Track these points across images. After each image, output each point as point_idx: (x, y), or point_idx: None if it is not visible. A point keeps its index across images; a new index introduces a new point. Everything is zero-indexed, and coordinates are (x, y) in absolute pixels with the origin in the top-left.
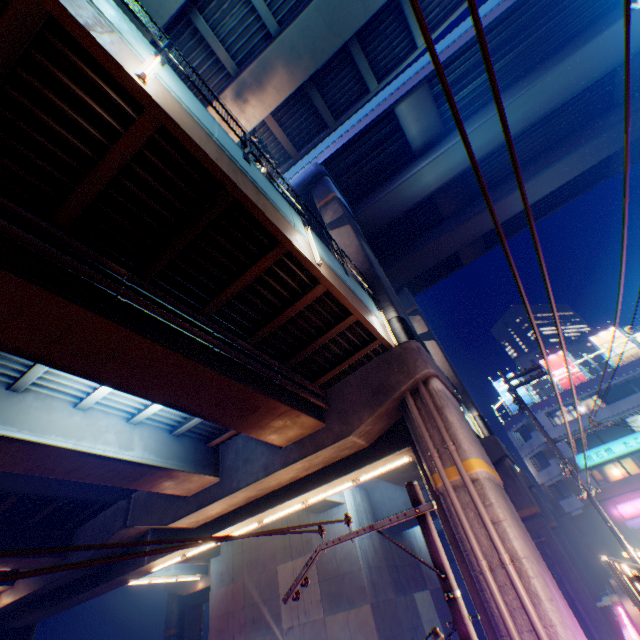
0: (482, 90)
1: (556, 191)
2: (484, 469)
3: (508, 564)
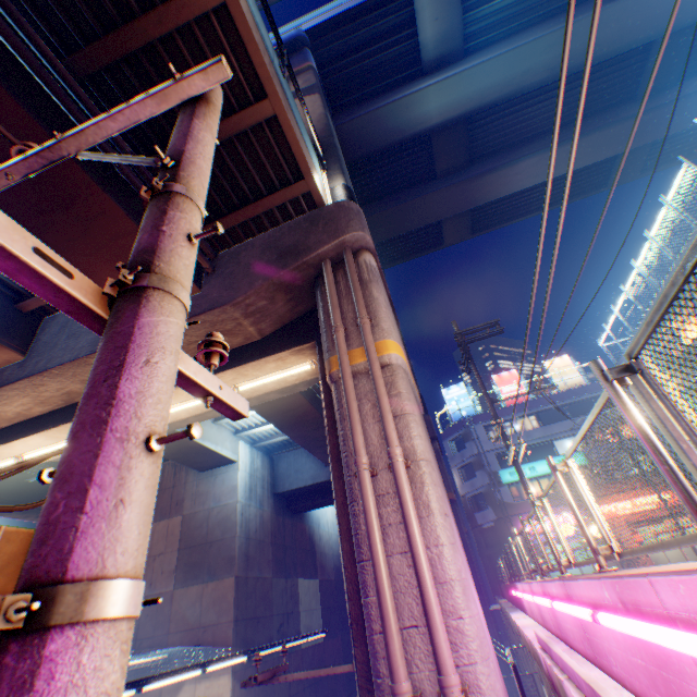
0: (517, 12)
1: (556, 186)
2: (403, 358)
3: (399, 461)
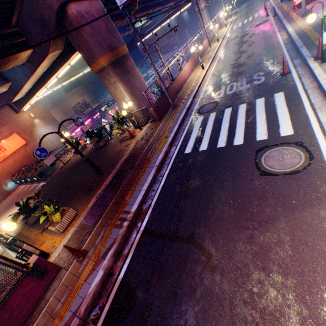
0: None
1: None
2: (203, 6)
3: (204, 21)
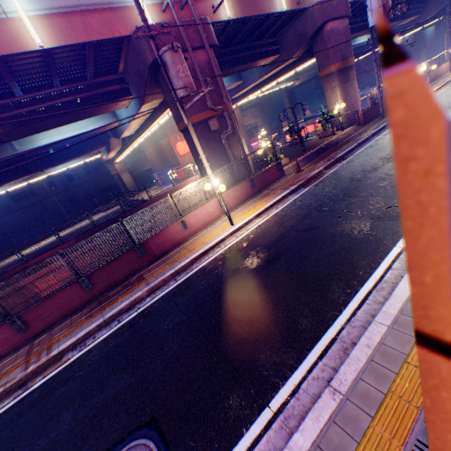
0: None
1: None
2: None
3: None
